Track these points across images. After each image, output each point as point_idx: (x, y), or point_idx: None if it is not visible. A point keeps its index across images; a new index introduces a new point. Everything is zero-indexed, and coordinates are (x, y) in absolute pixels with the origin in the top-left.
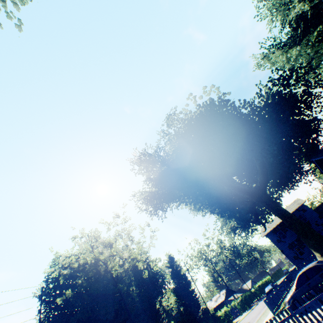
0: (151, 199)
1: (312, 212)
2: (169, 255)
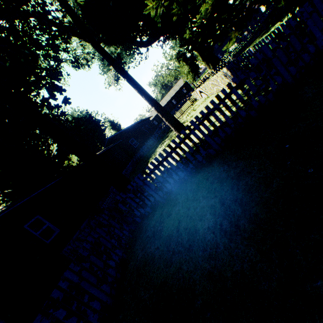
0: None
1: None
2: None
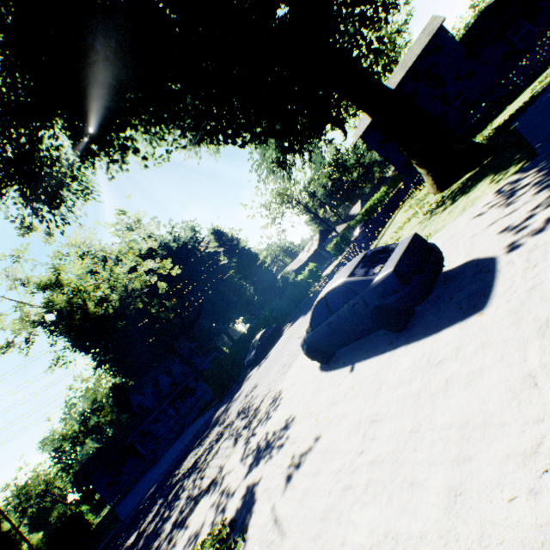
0: None
1: (454, 48)
2: (214, 230)
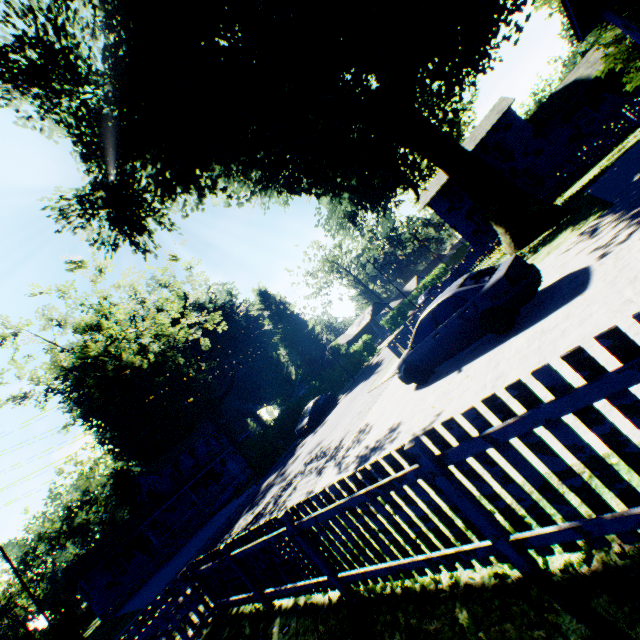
0: (83, 213)
1: (523, 127)
2: (260, 291)
